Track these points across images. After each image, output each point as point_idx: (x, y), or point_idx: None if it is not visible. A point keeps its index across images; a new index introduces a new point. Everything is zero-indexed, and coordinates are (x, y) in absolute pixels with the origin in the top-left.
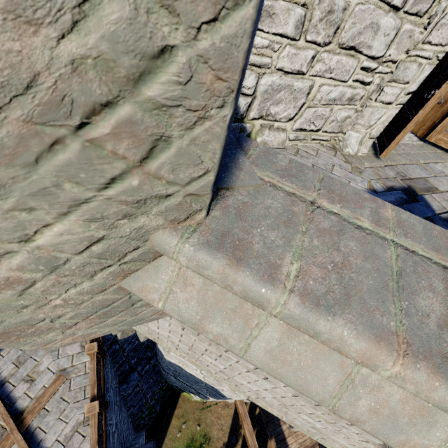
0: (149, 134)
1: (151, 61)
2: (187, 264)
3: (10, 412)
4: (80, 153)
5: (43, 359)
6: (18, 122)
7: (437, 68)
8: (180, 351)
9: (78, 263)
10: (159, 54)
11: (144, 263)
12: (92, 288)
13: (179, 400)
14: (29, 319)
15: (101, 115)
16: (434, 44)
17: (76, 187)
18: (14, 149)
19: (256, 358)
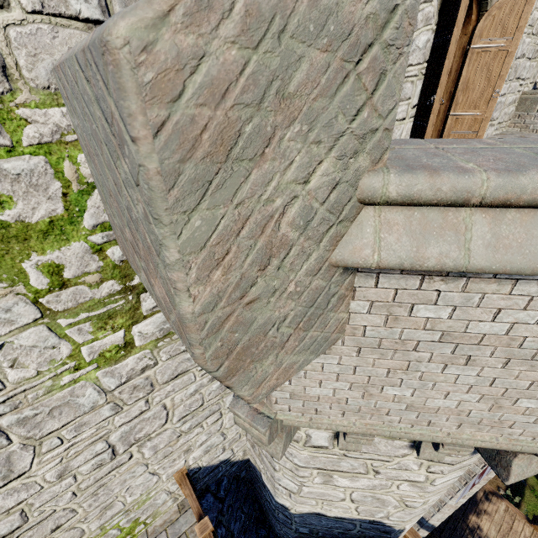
0: (379, 68)
1: (390, 15)
2: (396, 192)
3: None
4: (352, 86)
5: None
6: (338, 60)
7: (423, 84)
8: (349, 415)
9: (319, 219)
10: (393, 10)
11: (349, 224)
12: (315, 263)
13: None
14: (268, 320)
15: (366, 53)
16: (415, 65)
17: (342, 119)
18: (331, 82)
19: (481, 258)
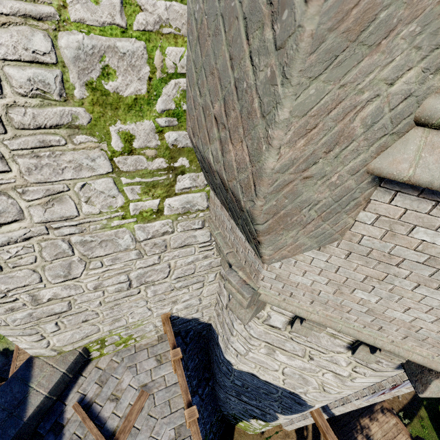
0: None
1: None
2: None
3: (102, 434)
4: None
5: (123, 376)
6: None
7: None
8: (316, 304)
9: (381, 124)
10: None
11: (396, 139)
12: (358, 164)
13: (234, 433)
14: (308, 199)
15: None
16: None
17: None
18: None
19: None
